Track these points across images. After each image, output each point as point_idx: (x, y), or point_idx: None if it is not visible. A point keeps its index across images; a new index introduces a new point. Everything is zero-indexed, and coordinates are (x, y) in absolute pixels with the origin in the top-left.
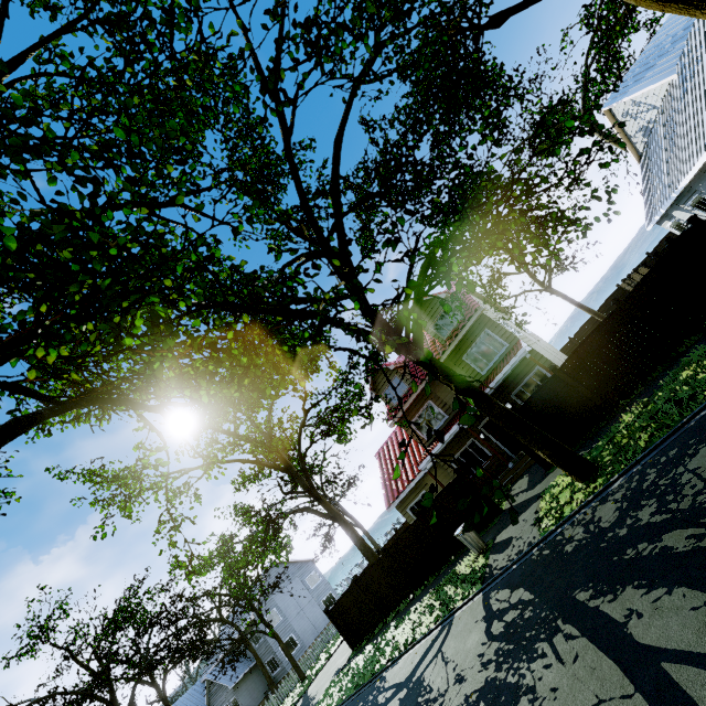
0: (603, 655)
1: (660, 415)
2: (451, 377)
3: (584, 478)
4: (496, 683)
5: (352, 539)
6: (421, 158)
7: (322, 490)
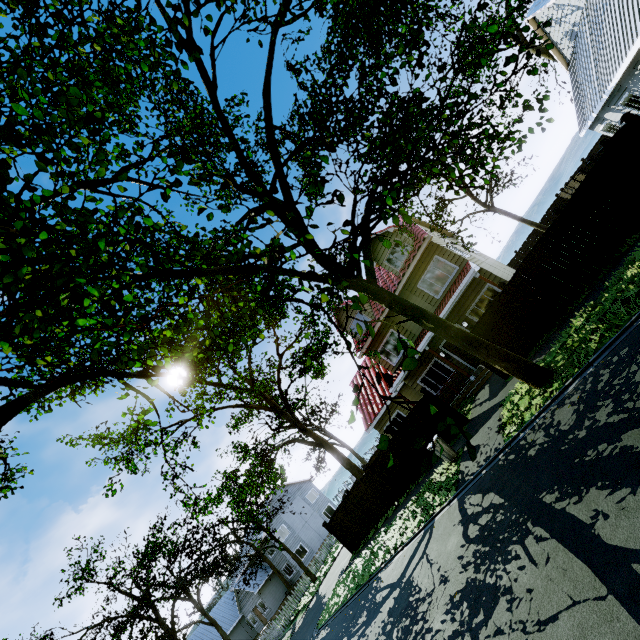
0: (574, 557)
1: (608, 316)
2: (406, 308)
3: (540, 384)
4: (476, 584)
5: (339, 461)
6: (351, 95)
7: (308, 420)
